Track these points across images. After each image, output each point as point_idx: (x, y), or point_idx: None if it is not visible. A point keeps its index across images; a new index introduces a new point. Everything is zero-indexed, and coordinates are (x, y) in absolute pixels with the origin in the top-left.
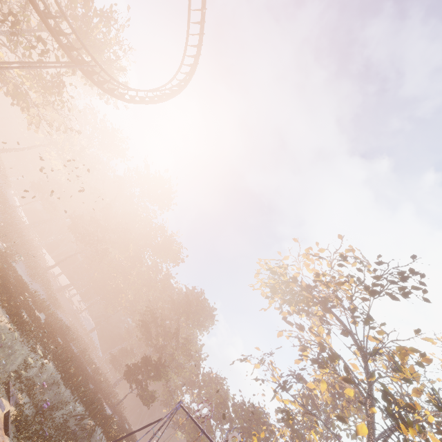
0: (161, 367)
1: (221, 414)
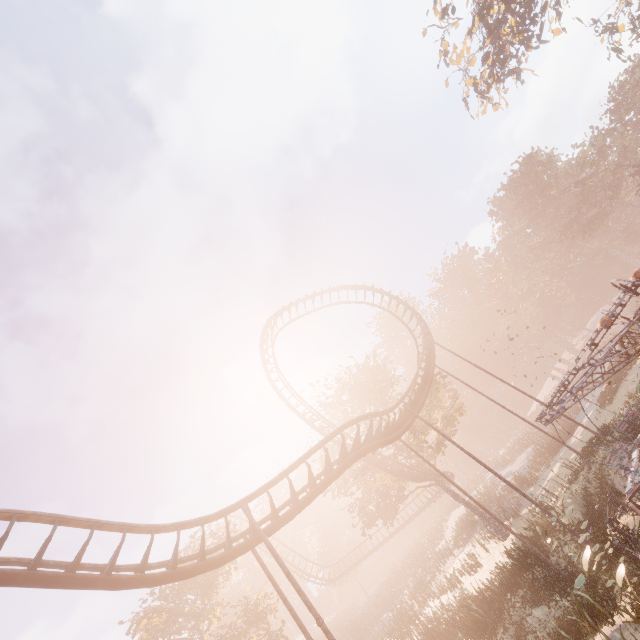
0: None
1: None
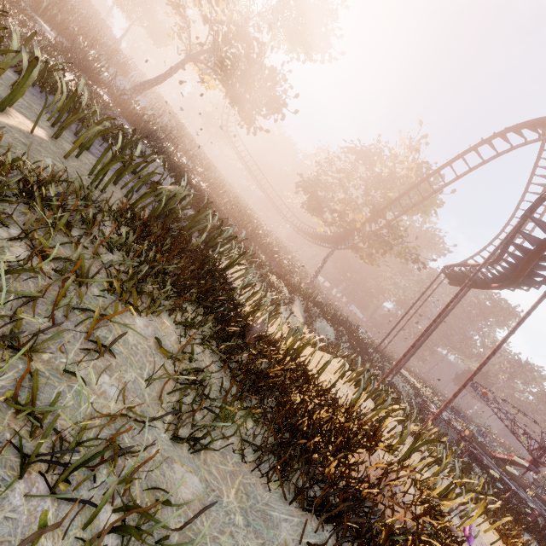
0: (488, 379)
1: None
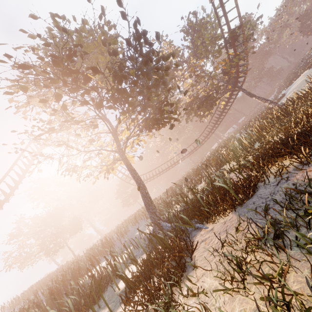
0: (308, 12)
1: None
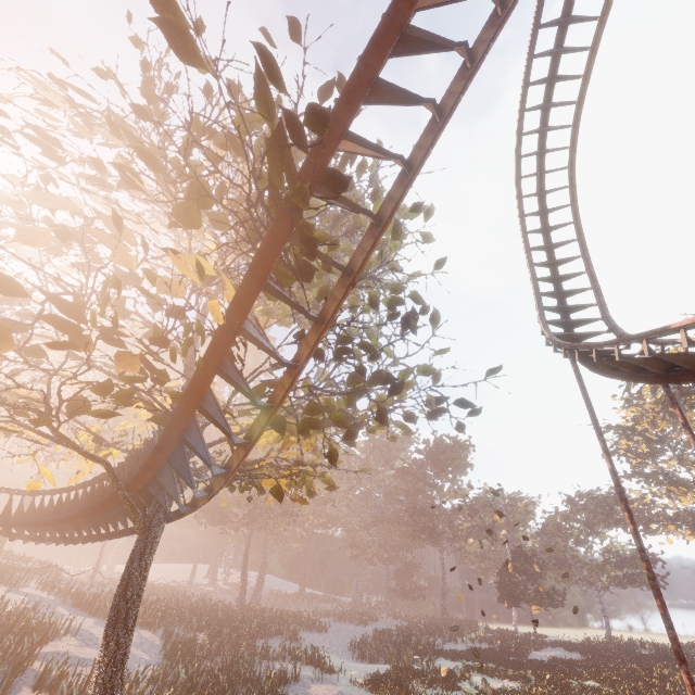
0: (533, 558)
1: (566, 529)
